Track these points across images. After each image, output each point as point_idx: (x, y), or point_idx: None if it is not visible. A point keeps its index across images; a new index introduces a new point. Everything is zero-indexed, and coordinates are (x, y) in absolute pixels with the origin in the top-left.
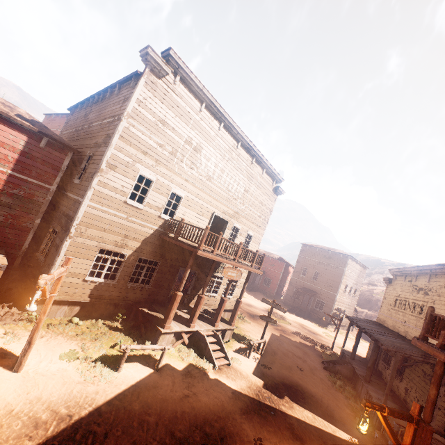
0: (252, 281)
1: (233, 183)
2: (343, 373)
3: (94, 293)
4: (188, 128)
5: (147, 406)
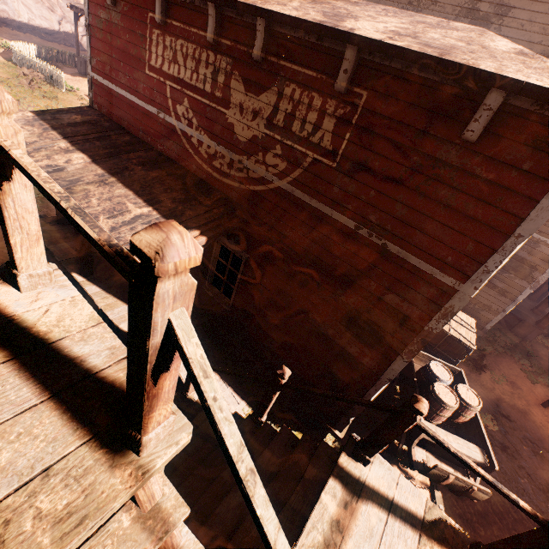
0: None
1: None
2: None
3: None
4: None
5: None
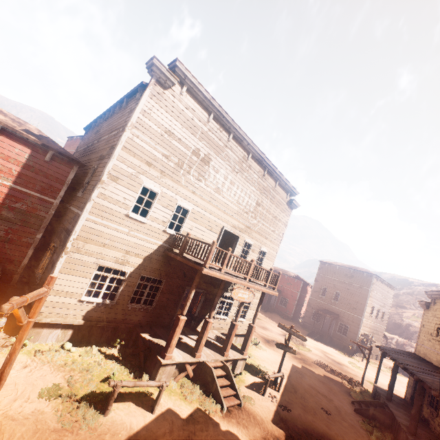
0: (267, 300)
1: (244, 195)
2: (379, 419)
3: (90, 314)
4: (195, 139)
5: None
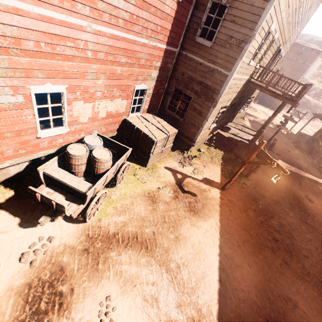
0: None
1: (310, 1)
2: (306, 149)
3: (208, 133)
4: None
5: (268, 192)
